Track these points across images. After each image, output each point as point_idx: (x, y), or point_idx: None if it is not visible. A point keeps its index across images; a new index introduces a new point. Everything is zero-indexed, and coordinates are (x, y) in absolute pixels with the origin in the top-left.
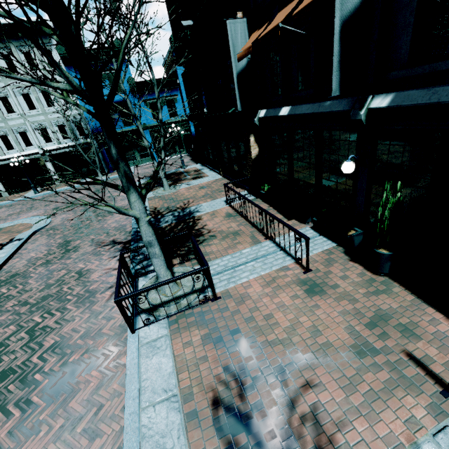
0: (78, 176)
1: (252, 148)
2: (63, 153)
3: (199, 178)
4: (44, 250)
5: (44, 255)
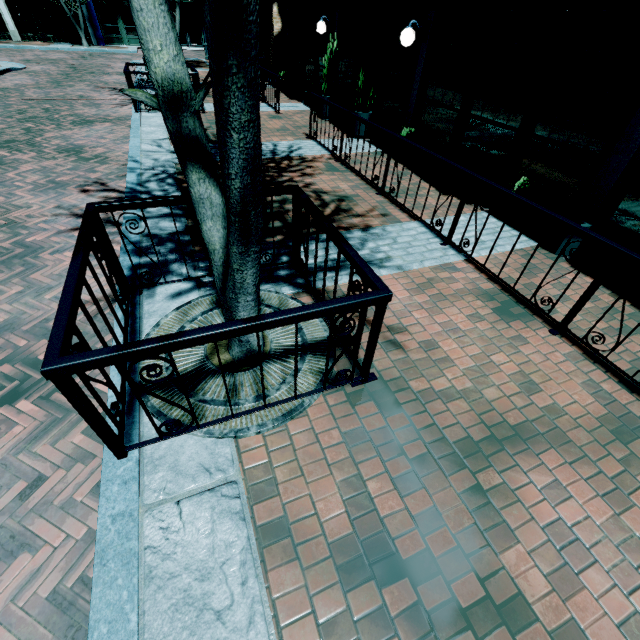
0: (48, 37)
1: (275, 21)
2: None
3: None
4: (31, 82)
5: (33, 84)
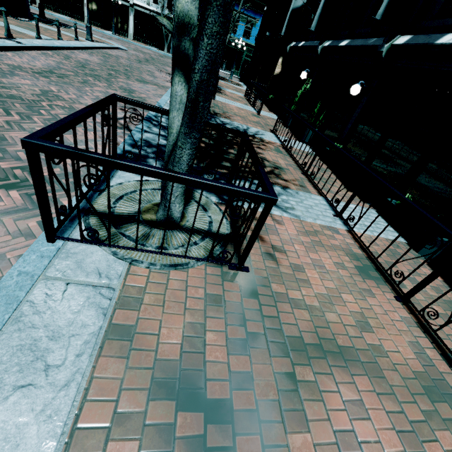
0: (148, 42)
1: (278, 67)
2: (147, 14)
3: (237, 85)
4: (126, 56)
5: (126, 58)
